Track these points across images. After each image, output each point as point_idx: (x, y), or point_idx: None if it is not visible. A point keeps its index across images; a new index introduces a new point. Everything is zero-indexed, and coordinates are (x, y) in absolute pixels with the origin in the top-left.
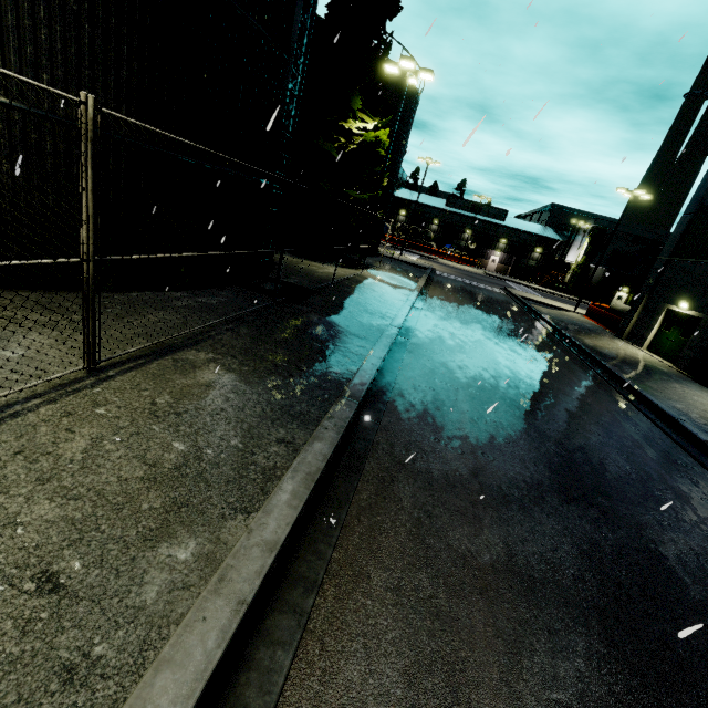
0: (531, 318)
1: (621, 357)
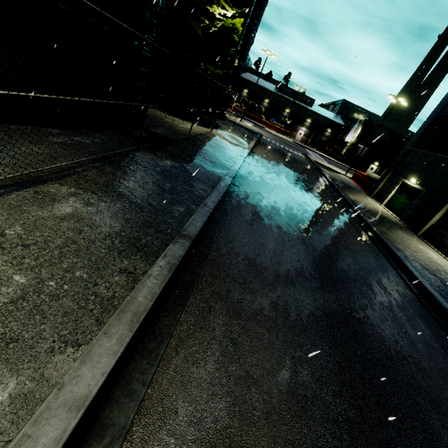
0: (319, 177)
1: (369, 210)
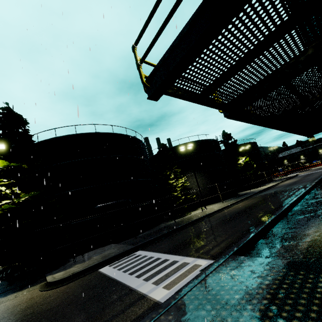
0: None
1: None
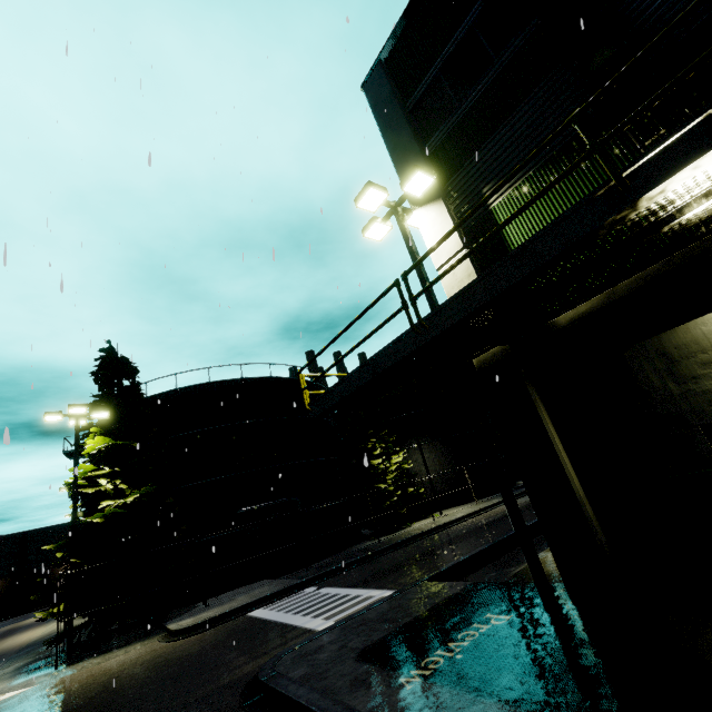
0: None
1: None
